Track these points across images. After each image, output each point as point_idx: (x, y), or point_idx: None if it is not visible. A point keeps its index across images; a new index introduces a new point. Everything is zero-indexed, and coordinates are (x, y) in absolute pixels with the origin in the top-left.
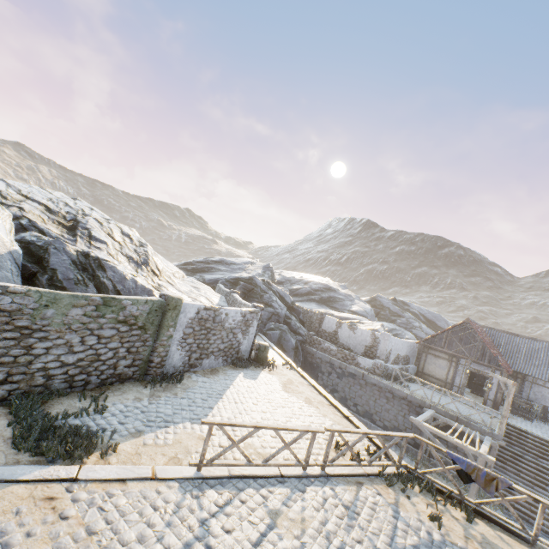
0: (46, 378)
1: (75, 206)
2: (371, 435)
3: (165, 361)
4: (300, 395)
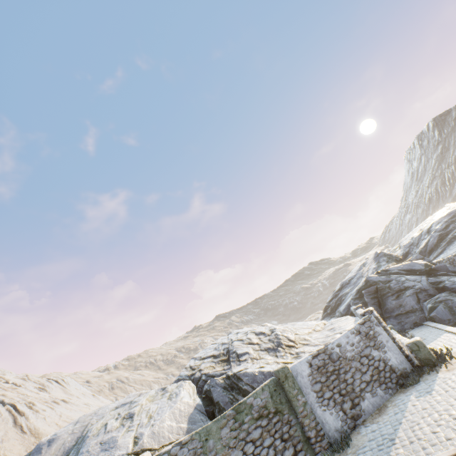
0: None
1: (228, 340)
2: None
3: (321, 430)
4: None
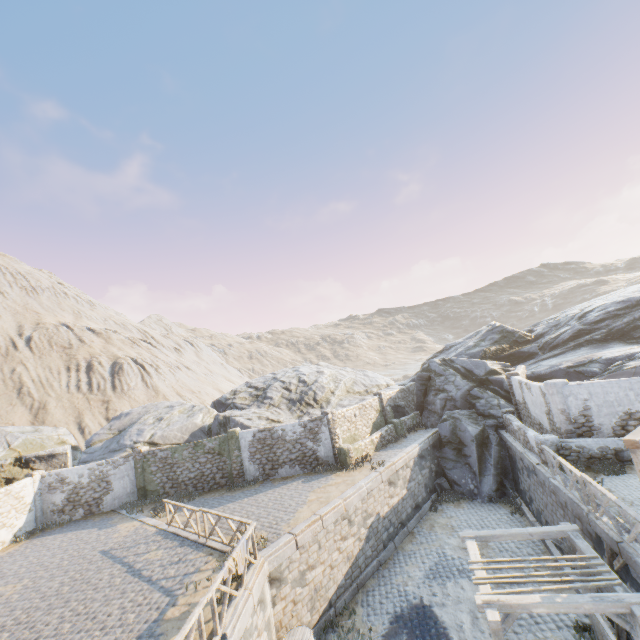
0: (186, 485)
1: (282, 375)
2: (293, 530)
3: (243, 473)
4: (320, 494)
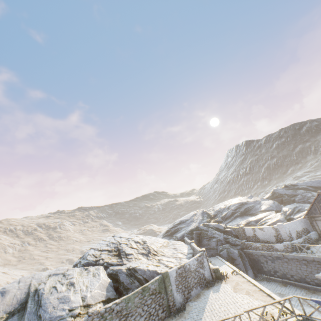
0: None
1: (115, 241)
2: (281, 301)
3: (175, 302)
4: (243, 290)
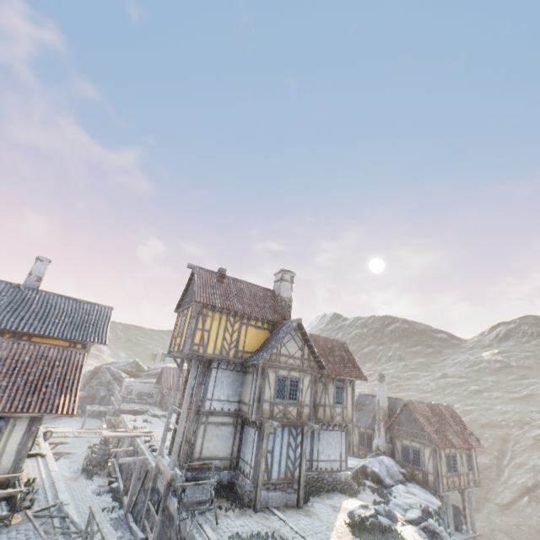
0: None
1: None
2: None
3: None
4: None
